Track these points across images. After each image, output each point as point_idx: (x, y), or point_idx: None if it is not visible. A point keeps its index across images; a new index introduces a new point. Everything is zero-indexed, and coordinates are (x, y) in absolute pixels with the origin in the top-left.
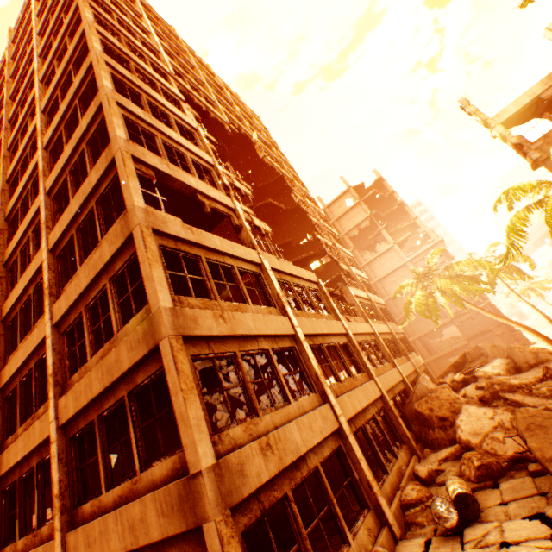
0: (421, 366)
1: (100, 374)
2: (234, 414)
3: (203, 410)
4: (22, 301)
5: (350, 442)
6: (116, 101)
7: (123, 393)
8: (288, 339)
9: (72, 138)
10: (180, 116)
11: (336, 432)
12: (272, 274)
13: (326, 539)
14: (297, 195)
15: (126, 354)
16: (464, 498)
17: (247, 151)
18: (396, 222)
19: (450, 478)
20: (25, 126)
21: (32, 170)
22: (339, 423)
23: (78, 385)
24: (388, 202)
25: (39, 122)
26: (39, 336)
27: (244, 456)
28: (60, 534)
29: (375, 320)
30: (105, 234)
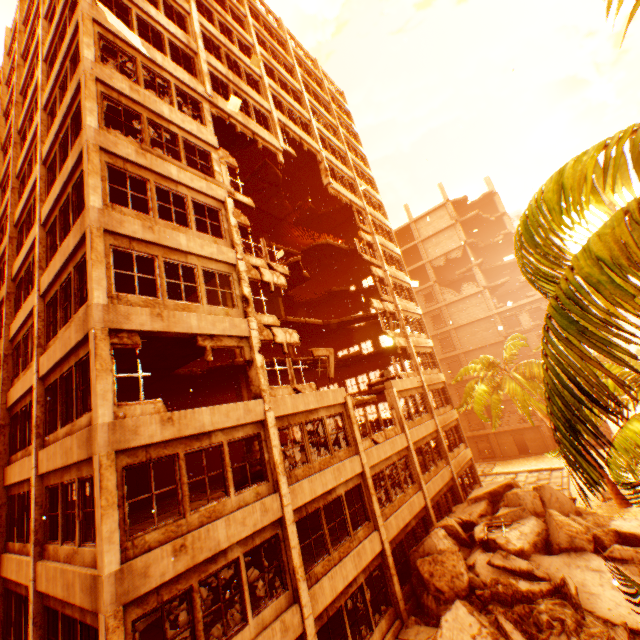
0: (465, 464)
1: (63, 580)
2: None
3: None
4: (22, 403)
5: None
6: (103, 230)
7: (78, 615)
8: (272, 525)
9: (62, 248)
10: (203, 189)
11: (299, 635)
12: (274, 432)
13: None
14: (365, 235)
15: (79, 587)
16: None
17: (312, 166)
18: (498, 251)
19: None
20: (31, 157)
21: (32, 242)
22: (304, 627)
23: (49, 566)
24: (494, 224)
25: (39, 178)
26: (29, 470)
27: None
28: None
29: (419, 417)
30: (81, 411)
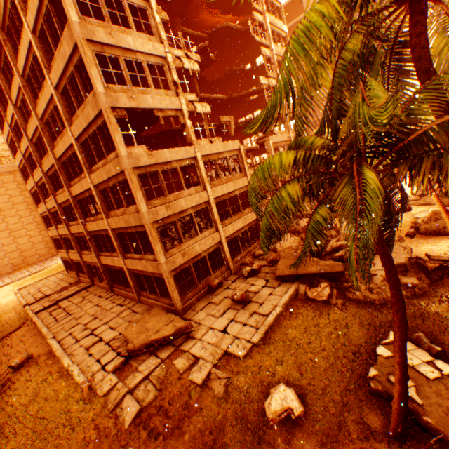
0: None
1: (123, 221)
2: None
3: (162, 246)
4: (66, 155)
5: (224, 246)
6: (86, 40)
7: (134, 230)
8: (204, 203)
9: (60, 53)
10: None
11: (219, 242)
12: (201, 163)
13: (203, 274)
14: (257, 15)
15: (132, 220)
16: (254, 270)
17: None
18: None
19: (256, 262)
20: None
21: (28, 46)
22: (221, 239)
23: (115, 219)
24: None
25: None
26: (87, 185)
27: (175, 258)
28: (122, 259)
29: None
30: (108, 153)
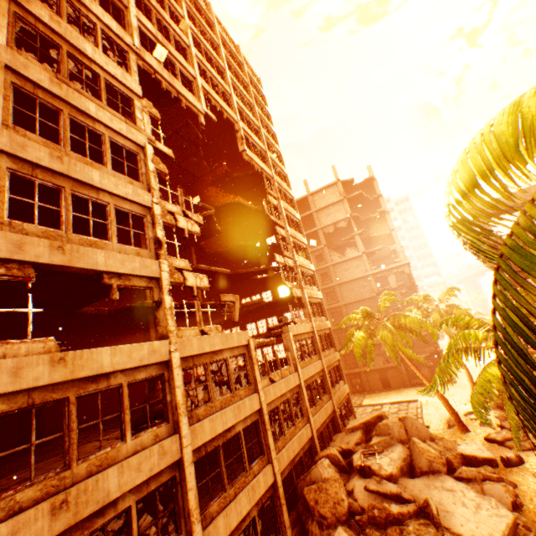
0: (343, 398)
1: None
2: None
3: None
4: None
5: None
6: None
7: None
8: (170, 467)
9: None
10: (122, 131)
11: None
12: (178, 373)
13: None
14: (272, 199)
15: None
16: None
17: (230, 134)
18: (374, 225)
19: None
20: None
21: None
22: None
23: None
24: (372, 203)
25: None
26: None
27: None
28: None
29: (310, 358)
30: None
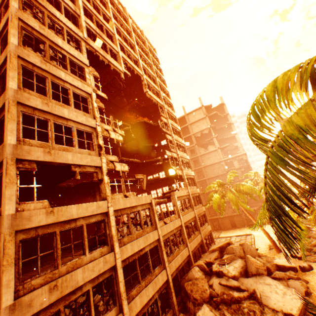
0: (207, 233)
1: None
2: None
3: None
4: None
5: None
6: (16, 101)
7: None
8: (109, 270)
9: None
10: (79, 86)
11: None
12: (113, 218)
13: None
14: (163, 118)
15: None
16: None
17: (138, 82)
18: (225, 131)
19: None
20: None
21: None
22: None
23: None
24: (223, 119)
25: None
26: None
27: None
28: None
29: (187, 210)
30: None
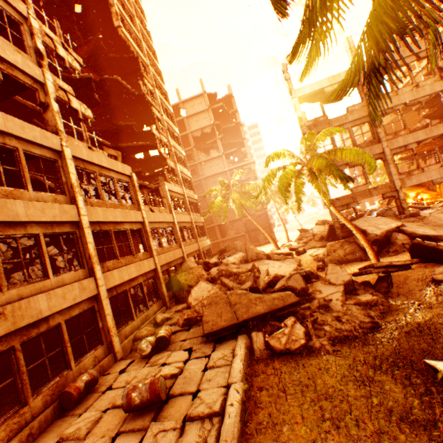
0: (206, 247)
1: None
2: (33, 267)
3: None
4: None
5: (104, 304)
6: None
7: None
8: (70, 225)
9: None
10: None
11: (95, 297)
12: (72, 164)
13: (49, 369)
14: (148, 83)
15: None
16: (163, 338)
17: (104, 9)
18: (232, 136)
19: (164, 326)
20: None
21: None
22: (98, 291)
23: None
24: (231, 118)
25: None
26: None
27: None
28: None
29: (182, 211)
30: None
